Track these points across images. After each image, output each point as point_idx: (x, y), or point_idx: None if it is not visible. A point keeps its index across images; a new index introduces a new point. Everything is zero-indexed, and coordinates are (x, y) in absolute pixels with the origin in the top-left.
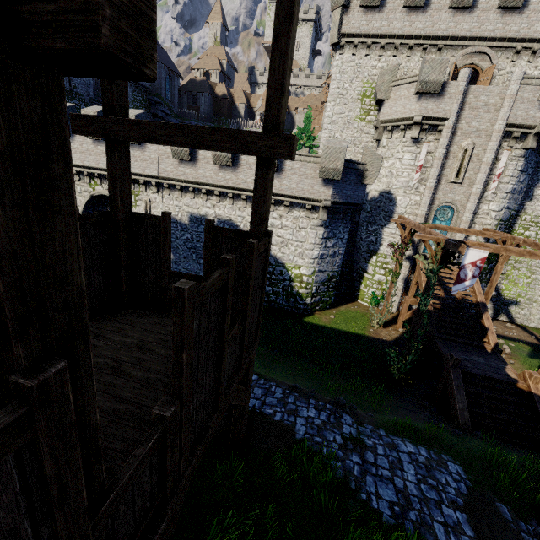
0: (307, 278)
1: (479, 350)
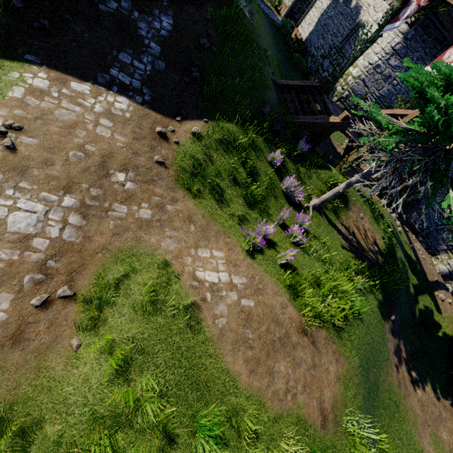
0: (351, 78)
1: (355, 133)
